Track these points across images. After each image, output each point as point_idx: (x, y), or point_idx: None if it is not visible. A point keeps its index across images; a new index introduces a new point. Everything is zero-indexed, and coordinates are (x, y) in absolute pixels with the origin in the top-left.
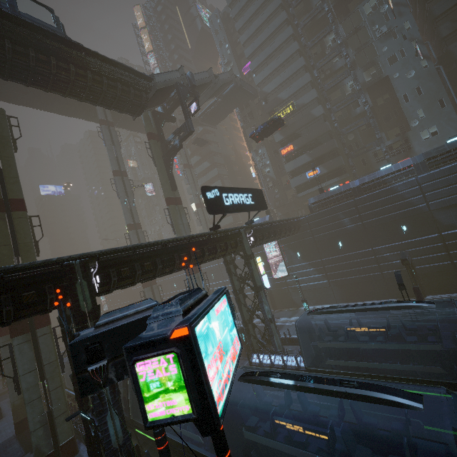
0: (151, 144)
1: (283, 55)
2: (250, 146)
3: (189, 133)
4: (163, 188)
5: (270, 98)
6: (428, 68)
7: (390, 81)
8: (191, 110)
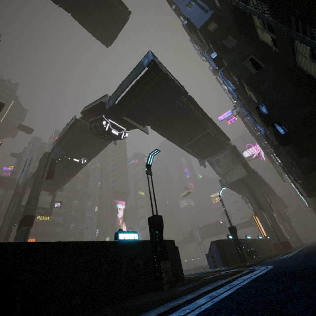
0: (16, 200)
1: (60, 191)
2: (0, 220)
3: (47, 215)
4: (3, 239)
5: (40, 204)
6: (95, 238)
7: (84, 235)
8: (55, 204)
